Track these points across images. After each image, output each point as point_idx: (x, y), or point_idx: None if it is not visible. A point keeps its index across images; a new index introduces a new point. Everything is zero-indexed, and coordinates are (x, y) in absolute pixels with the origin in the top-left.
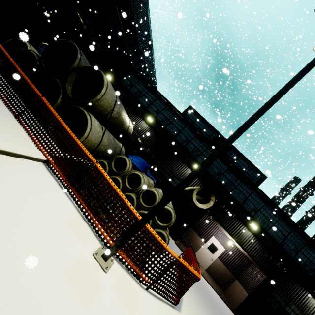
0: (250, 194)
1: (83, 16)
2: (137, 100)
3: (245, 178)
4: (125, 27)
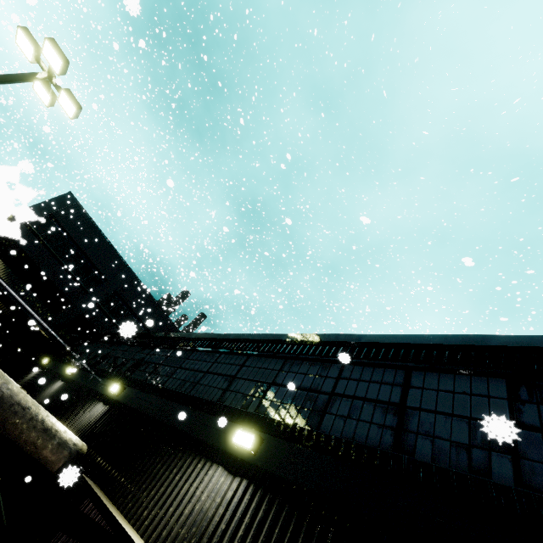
0: (242, 363)
1: (33, 316)
2: (70, 361)
3: (226, 341)
4: (122, 320)
